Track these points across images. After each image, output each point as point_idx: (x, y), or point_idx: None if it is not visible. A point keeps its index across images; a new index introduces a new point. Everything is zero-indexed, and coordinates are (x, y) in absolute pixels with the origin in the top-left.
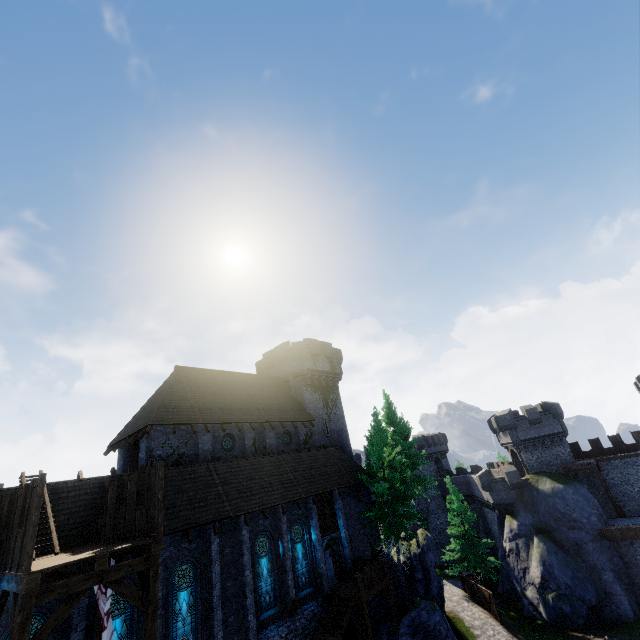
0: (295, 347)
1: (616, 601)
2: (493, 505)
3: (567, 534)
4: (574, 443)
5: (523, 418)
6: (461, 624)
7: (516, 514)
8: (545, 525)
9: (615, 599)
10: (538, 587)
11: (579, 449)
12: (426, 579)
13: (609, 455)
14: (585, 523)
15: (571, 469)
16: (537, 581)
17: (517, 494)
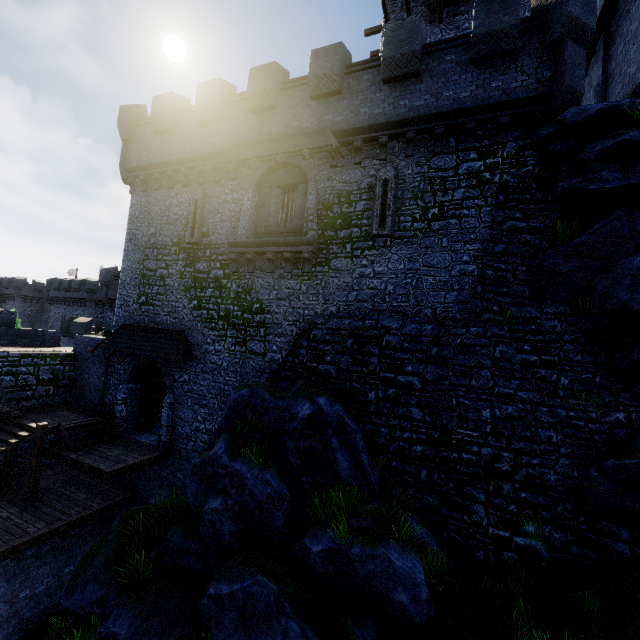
0: None
1: None
2: None
3: None
4: None
5: None
6: None
7: None
8: None
9: None
10: None
11: None
12: None
13: None
14: None
15: None
16: None
17: None
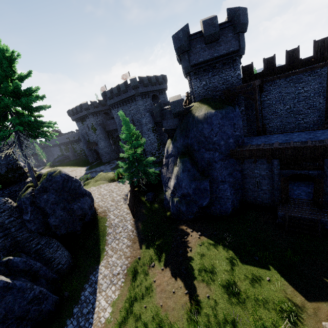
0: None
1: (222, 203)
2: (163, 131)
3: (204, 155)
4: (249, 65)
5: (199, 35)
6: (103, 223)
7: (174, 138)
8: (190, 148)
9: (222, 201)
10: (171, 192)
11: (251, 72)
12: (46, 213)
13: (277, 75)
14: (222, 145)
15: (231, 93)
16: (171, 189)
17: (179, 121)
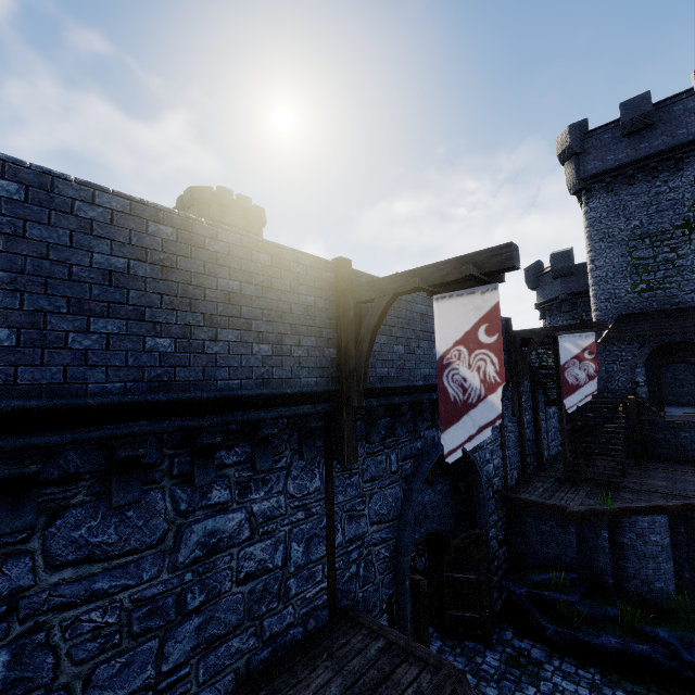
0: (198, 192)
1: None
2: None
3: None
4: None
5: None
6: None
7: None
8: None
9: None
10: None
11: None
12: None
13: None
14: None
15: None
16: None
17: None
